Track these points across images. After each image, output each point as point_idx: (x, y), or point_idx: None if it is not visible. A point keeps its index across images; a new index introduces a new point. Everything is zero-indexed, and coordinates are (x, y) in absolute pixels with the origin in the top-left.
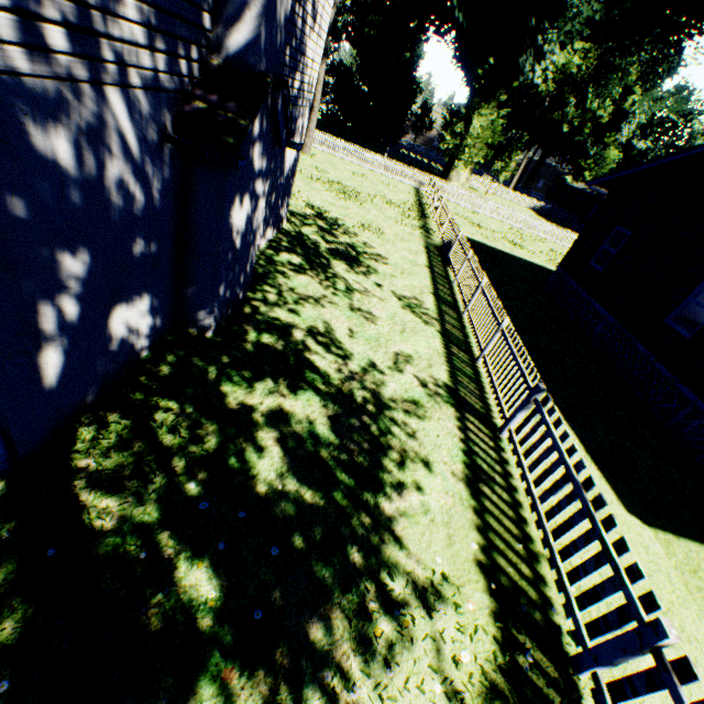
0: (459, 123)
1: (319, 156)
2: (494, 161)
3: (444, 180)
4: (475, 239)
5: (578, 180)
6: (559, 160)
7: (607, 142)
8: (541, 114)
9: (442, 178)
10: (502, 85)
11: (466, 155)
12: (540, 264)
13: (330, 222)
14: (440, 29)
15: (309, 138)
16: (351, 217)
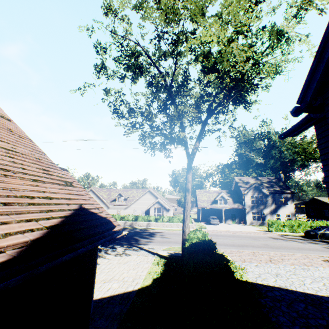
0: None
1: None
2: None
3: None
4: None
5: None
6: None
7: None
8: None
9: None
10: None
11: None
12: None
13: None
14: None
15: None
16: None
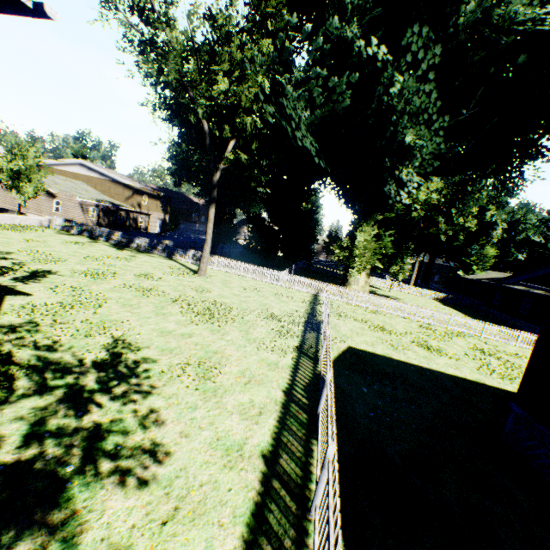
0: (344, 239)
1: (217, 276)
2: (389, 265)
3: (343, 285)
4: (376, 350)
5: (468, 273)
6: (445, 259)
7: (482, 243)
8: (419, 231)
9: (342, 283)
10: (377, 210)
11: (358, 263)
12: (473, 378)
13: (118, 371)
14: (313, 178)
15: (204, 262)
16: (180, 350)
